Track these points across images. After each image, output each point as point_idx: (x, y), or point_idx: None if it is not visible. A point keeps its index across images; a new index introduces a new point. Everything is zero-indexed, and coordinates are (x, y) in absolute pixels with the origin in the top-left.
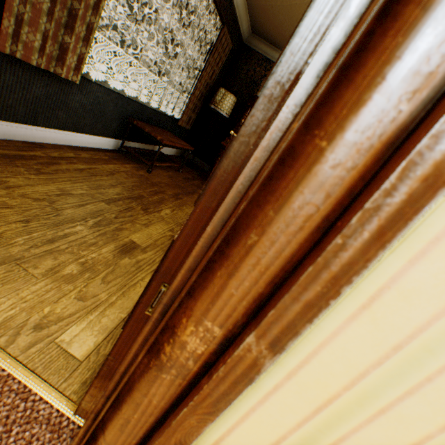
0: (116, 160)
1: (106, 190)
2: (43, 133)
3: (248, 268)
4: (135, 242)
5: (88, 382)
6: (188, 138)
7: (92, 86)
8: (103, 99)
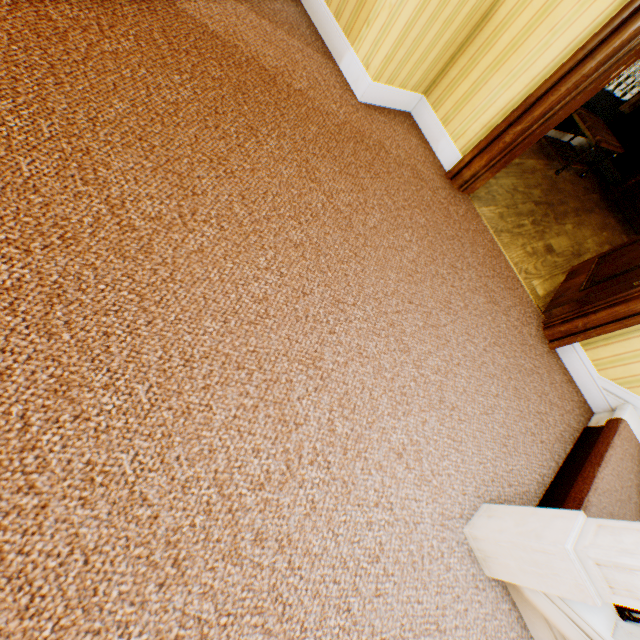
0: (532, 154)
1: (531, 191)
2: None
3: None
4: (551, 246)
5: (543, 307)
6: (610, 124)
7: None
8: None
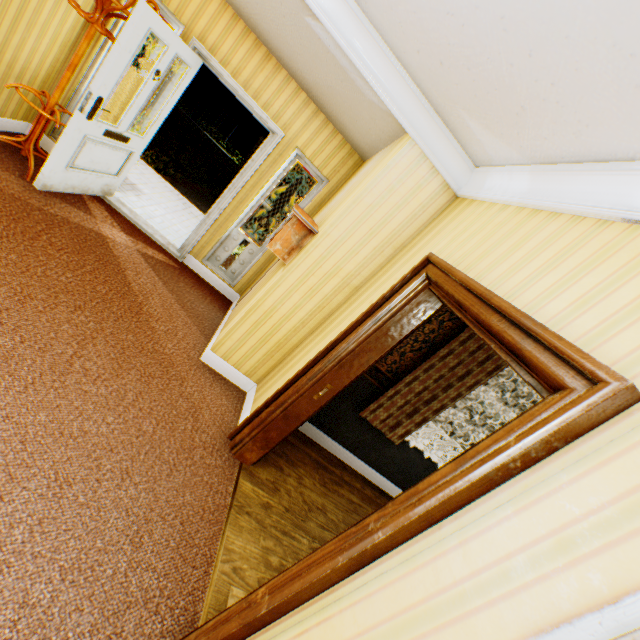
0: None
1: None
2: (353, 458)
3: (287, 576)
4: None
5: None
6: None
7: (409, 447)
8: (414, 459)
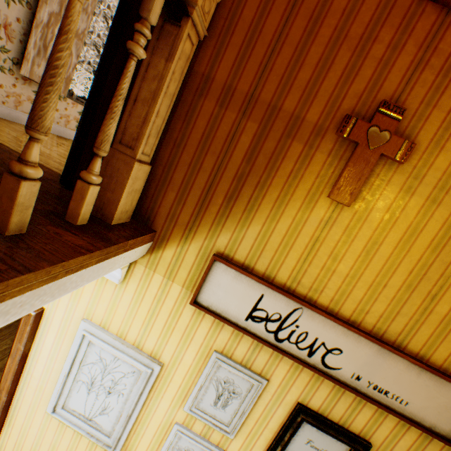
0: None
1: None
2: None
3: None
4: None
5: None
6: None
7: None
8: None
